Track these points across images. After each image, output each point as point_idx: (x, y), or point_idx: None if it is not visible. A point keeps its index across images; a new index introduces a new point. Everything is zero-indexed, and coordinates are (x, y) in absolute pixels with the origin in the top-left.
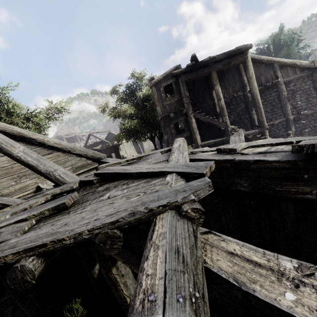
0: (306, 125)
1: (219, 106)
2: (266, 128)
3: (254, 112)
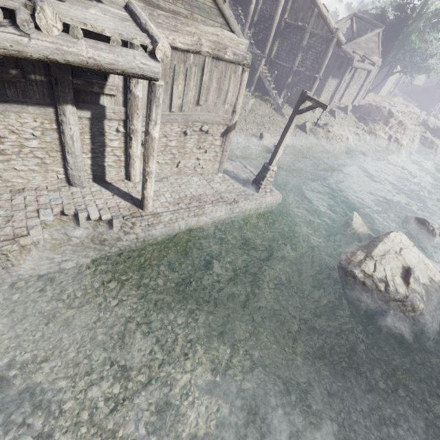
0: (299, 83)
1: (248, 10)
2: (264, 56)
3: (277, 44)
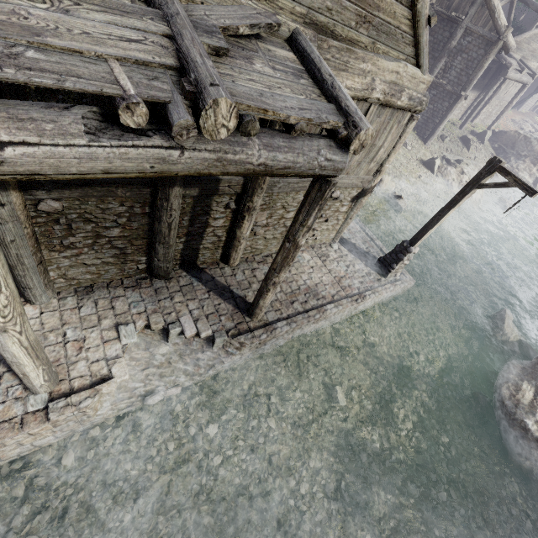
0: (434, 100)
1: None
2: None
3: None
